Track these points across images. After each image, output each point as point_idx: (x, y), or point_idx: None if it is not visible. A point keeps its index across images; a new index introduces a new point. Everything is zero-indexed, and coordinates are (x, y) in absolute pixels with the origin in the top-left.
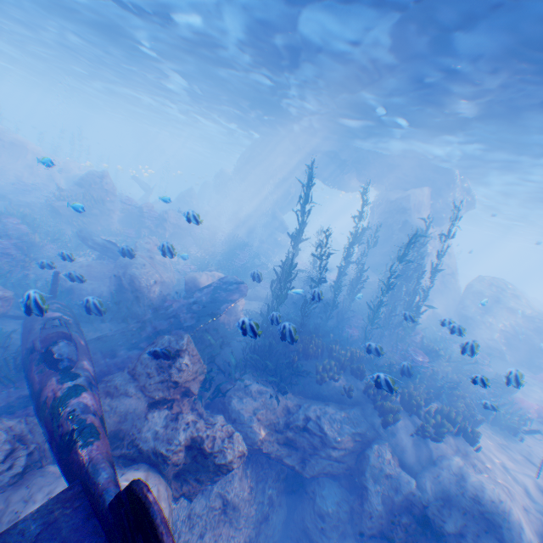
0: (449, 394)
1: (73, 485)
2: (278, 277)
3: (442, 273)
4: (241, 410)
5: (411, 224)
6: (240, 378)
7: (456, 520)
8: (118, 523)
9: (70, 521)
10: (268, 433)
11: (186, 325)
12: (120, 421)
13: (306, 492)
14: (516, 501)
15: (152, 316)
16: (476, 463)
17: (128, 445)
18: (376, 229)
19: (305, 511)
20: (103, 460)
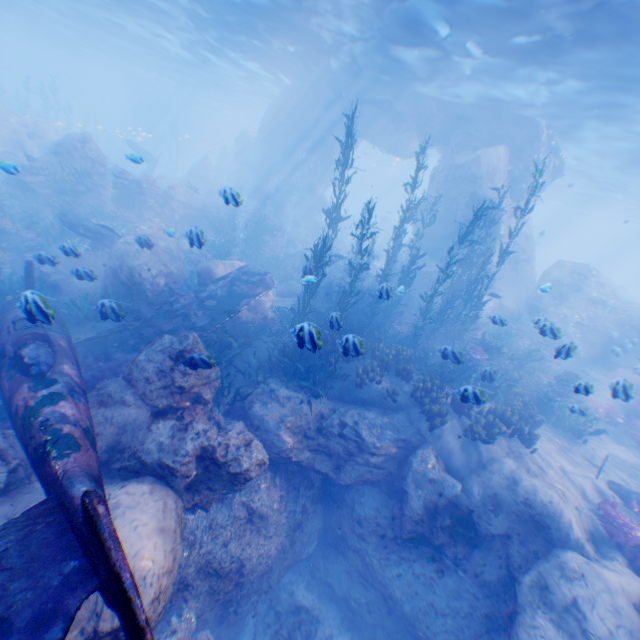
0: (508, 395)
1: (47, 500)
2: (310, 265)
3: (515, 259)
4: (266, 417)
5: (481, 196)
6: (265, 383)
7: (502, 521)
8: (91, 538)
9: (42, 537)
10: (298, 441)
11: (197, 324)
12: (118, 432)
13: (344, 499)
14: (568, 501)
15: (156, 315)
16: (529, 465)
17: (128, 456)
18: (435, 203)
19: (343, 517)
20: (80, 472)
